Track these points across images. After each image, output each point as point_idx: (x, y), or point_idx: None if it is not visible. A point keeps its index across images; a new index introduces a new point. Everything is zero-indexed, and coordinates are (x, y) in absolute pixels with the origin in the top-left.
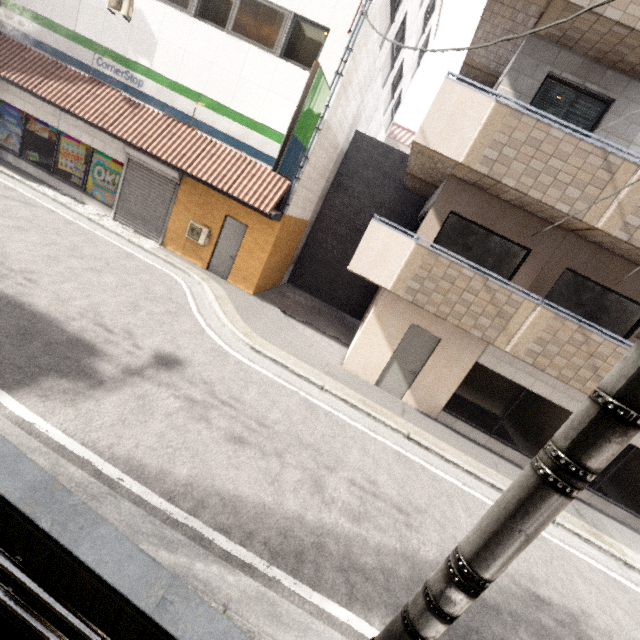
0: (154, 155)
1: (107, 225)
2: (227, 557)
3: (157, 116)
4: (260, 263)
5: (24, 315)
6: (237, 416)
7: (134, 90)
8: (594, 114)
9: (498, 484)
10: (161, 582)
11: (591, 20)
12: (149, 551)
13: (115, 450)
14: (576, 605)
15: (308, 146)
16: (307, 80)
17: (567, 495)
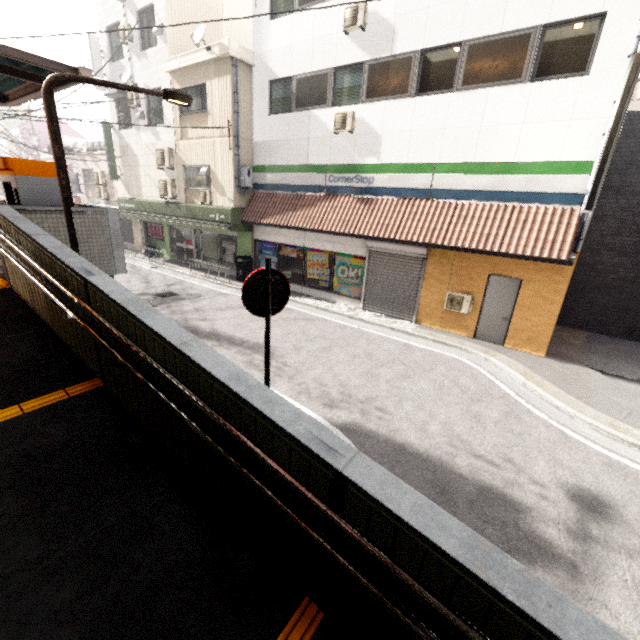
0: (403, 240)
1: (365, 318)
2: None
3: (392, 203)
4: (549, 318)
5: (417, 462)
6: None
7: (365, 189)
8: None
9: None
10: None
11: None
12: None
13: None
14: None
15: None
16: (626, 82)
17: None
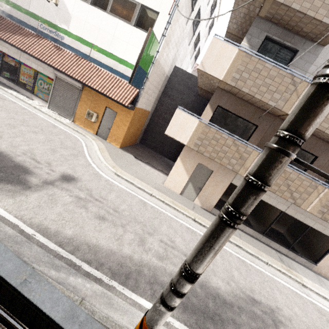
0: (68, 75)
1: (44, 110)
2: (87, 275)
3: (71, 55)
4: (123, 132)
5: None
6: (103, 206)
7: (59, 41)
8: (289, 57)
9: (240, 244)
10: (26, 272)
11: (285, 9)
12: (45, 270)
13: (33, 220)
14: (274, 304)
15: (148, 72)
16: (146, 37)
17: (232, 227)
